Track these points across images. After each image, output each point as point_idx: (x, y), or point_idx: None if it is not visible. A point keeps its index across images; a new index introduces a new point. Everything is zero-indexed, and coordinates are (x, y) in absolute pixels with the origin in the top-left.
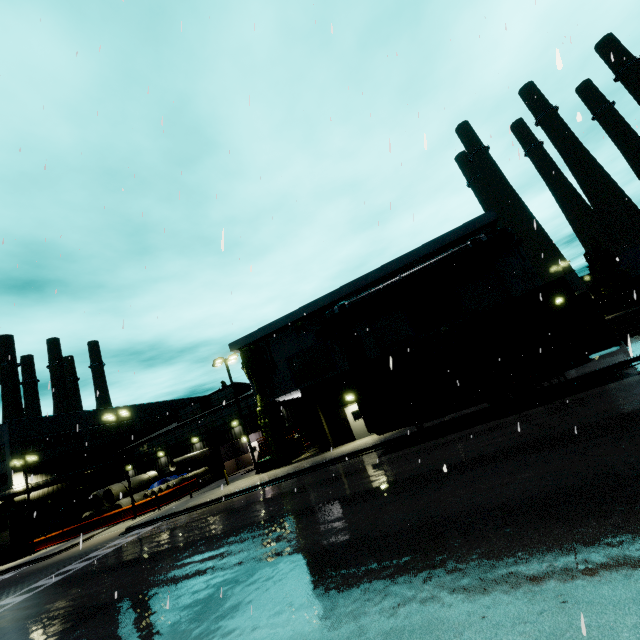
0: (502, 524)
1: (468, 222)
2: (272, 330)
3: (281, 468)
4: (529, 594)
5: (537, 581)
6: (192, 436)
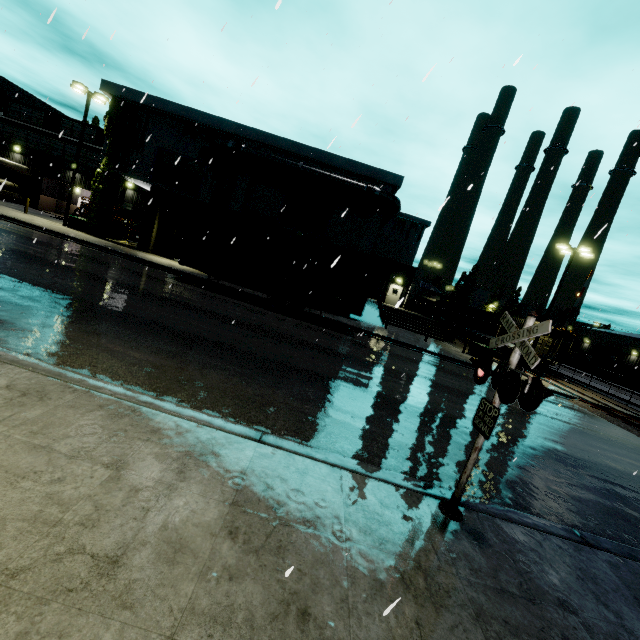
0: (147, 330)
1: (382, 170)
2: (159, 107)
3: (90, 235)
4: (98, 345)
5: (112, 345)
6: (14, 142)
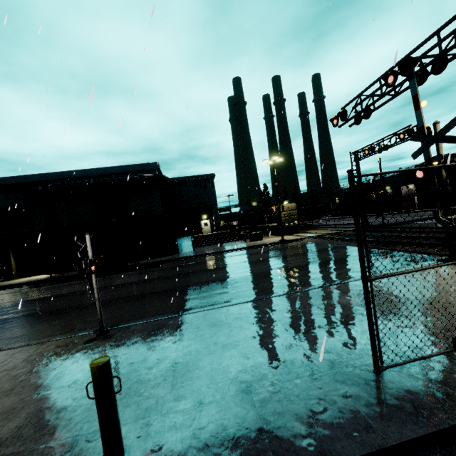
0: None
1: (144, 164)
2: None
3: None
4: None
5: None
6: None
